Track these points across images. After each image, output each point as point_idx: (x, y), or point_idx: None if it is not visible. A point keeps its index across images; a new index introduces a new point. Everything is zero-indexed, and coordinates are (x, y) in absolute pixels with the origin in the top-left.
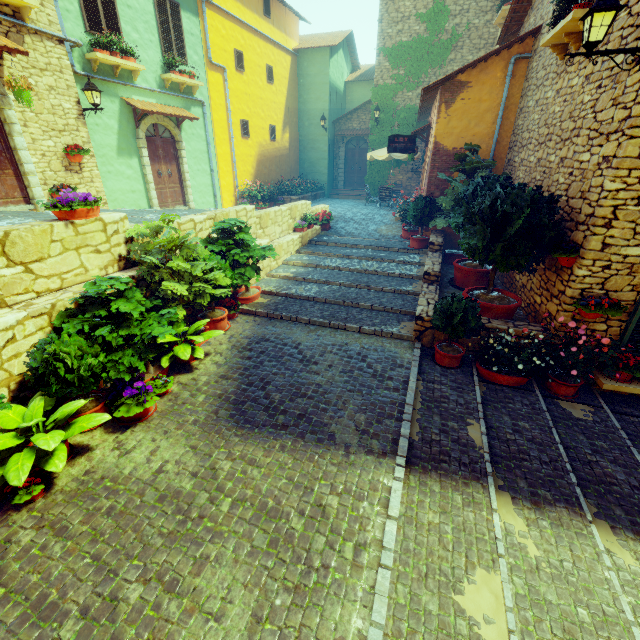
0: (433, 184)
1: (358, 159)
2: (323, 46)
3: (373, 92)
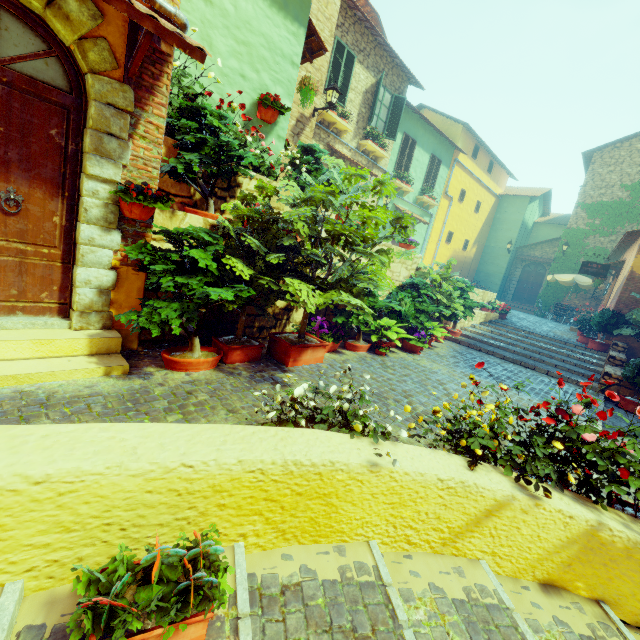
0: (622, 302)
1: (532, 280)
2: (525, 195)
3: (564, 232)
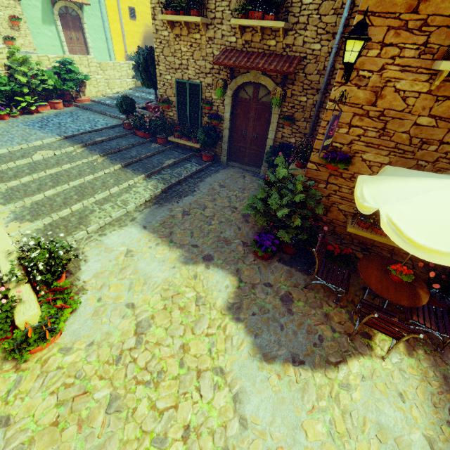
0: None
1: None
2: None
3: None
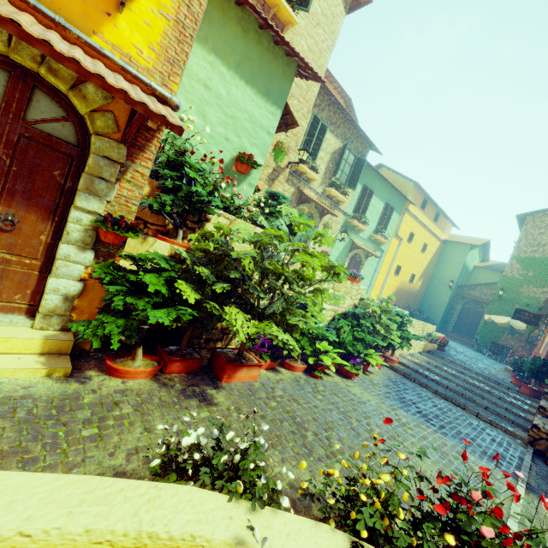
0: None
1: (472, 316)
2: (466, 243)
3: (501, 278)
